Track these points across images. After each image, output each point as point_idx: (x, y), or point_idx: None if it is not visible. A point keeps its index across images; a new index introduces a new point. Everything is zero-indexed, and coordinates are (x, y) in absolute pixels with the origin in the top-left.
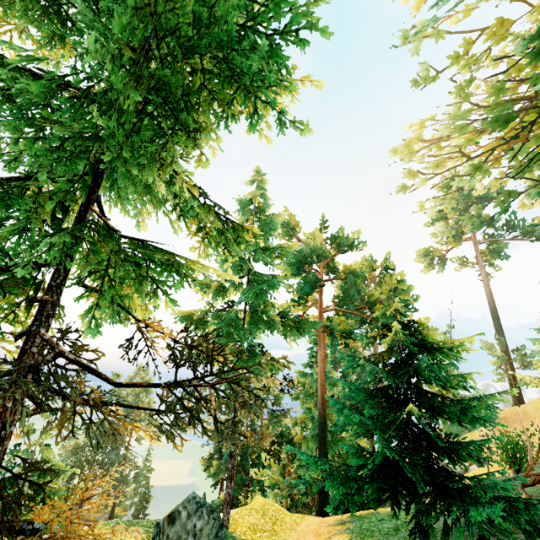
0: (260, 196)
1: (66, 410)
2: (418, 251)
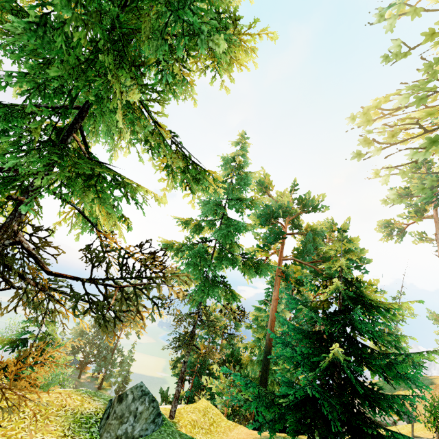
0: (241, 155)
1: (27, 290)
2: (379, 222)
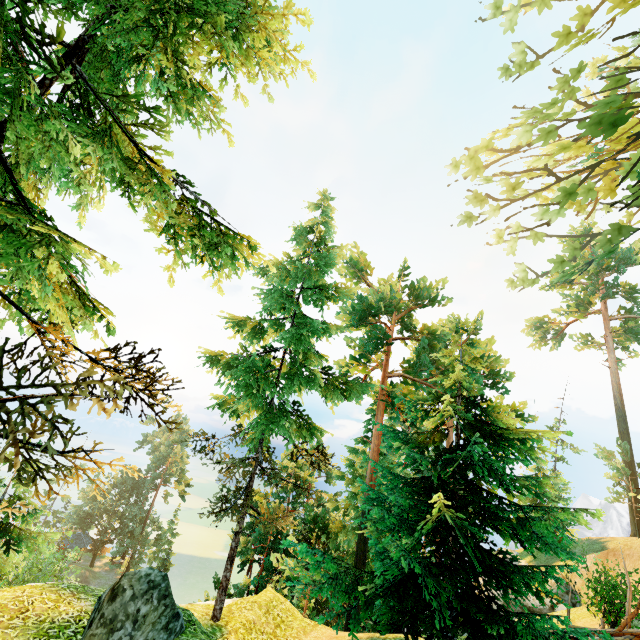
0: (323, 224)
1: None
2: (528, 320)
